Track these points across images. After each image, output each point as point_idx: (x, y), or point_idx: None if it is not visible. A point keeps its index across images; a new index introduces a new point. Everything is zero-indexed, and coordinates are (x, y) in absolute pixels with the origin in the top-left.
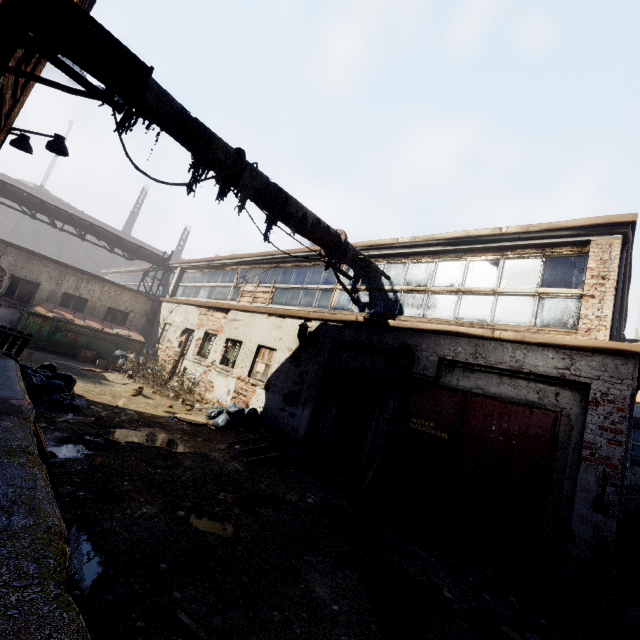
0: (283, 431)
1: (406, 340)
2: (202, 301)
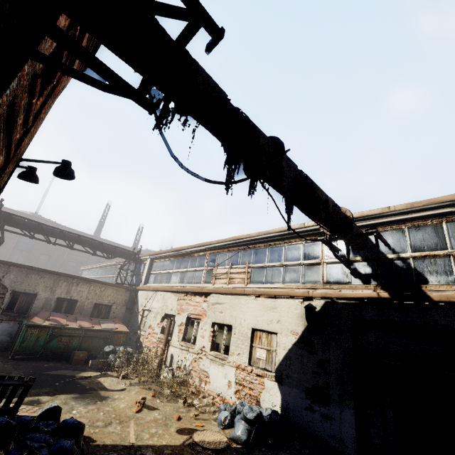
0: (320, 440)
1: None
2: (176, 286)
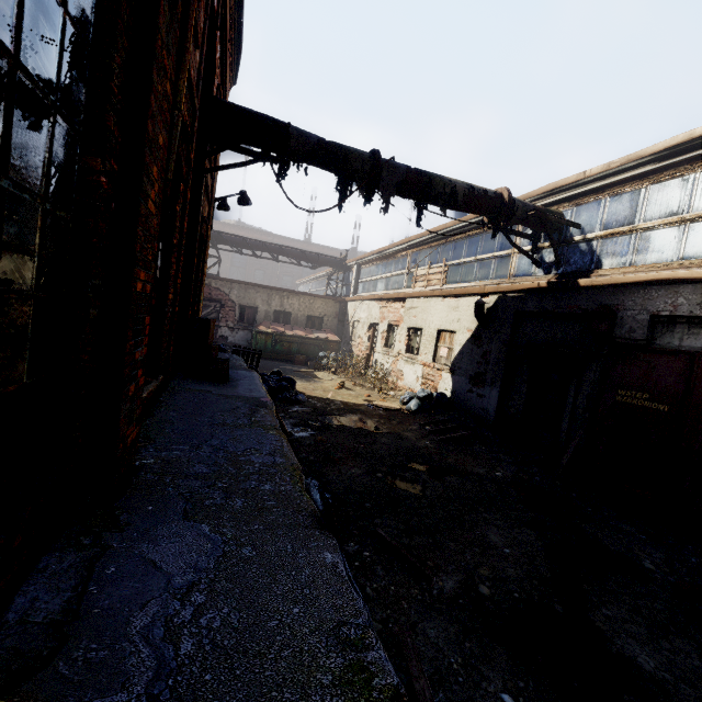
0: (473, 412)
1: (603, 300)
2: (380, 294)
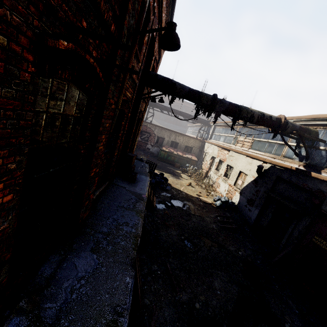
0: (244, 216)
1: (321, 187)
2: (220, 143)
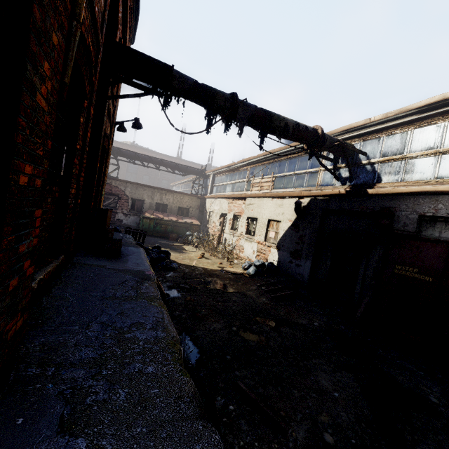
0: (293, 276)
1: (385, 204)
2: (228, 194)
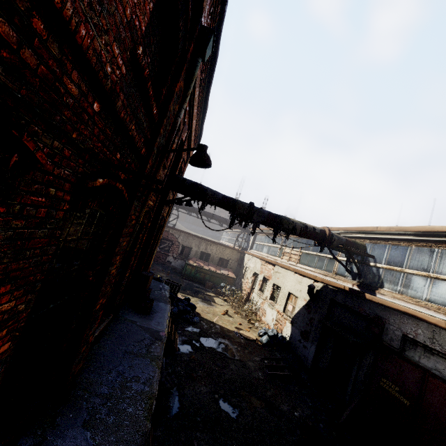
0: (299, 356)
1: (378, 312)
2: (263, 255)
